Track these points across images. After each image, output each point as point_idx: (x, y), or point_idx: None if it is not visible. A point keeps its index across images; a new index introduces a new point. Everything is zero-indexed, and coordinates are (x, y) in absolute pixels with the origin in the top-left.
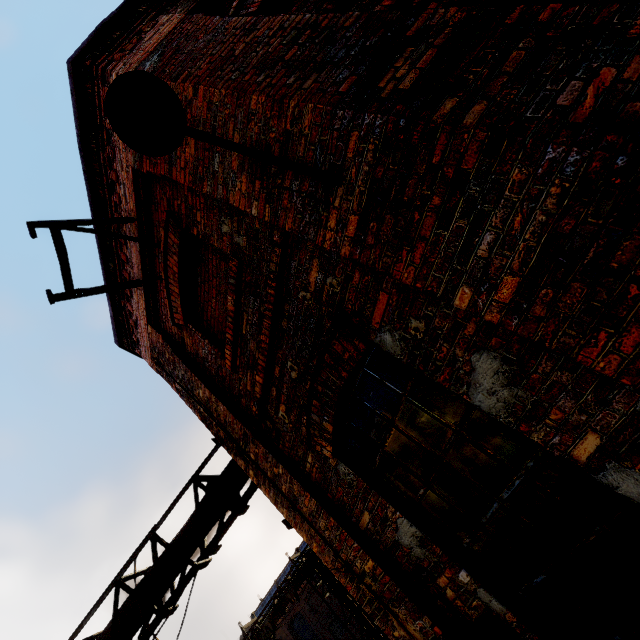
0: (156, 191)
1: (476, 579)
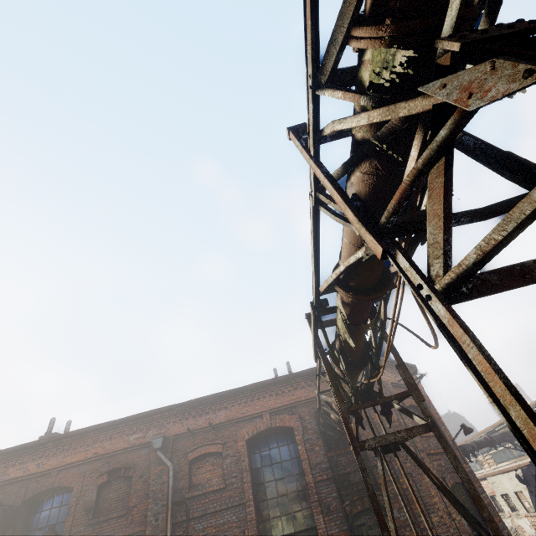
0: None
1: None
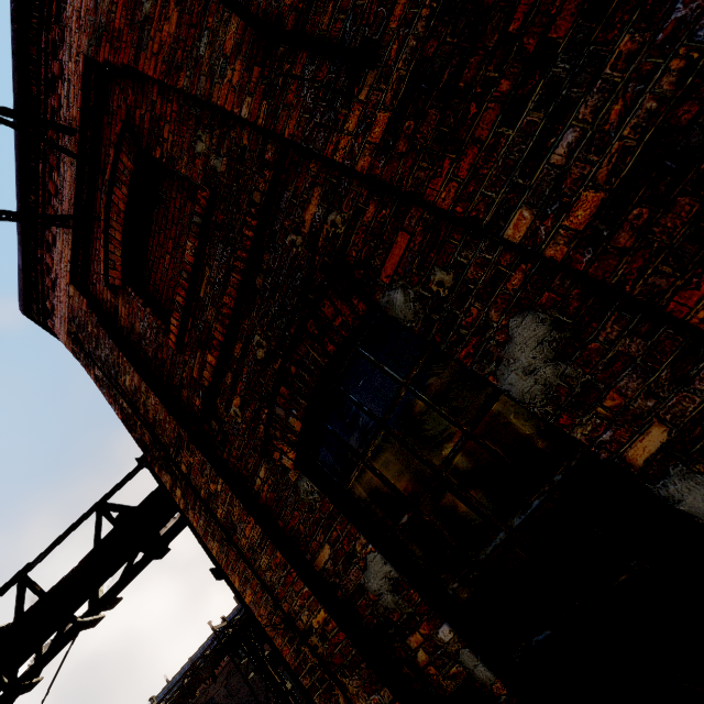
0: (113, 96)
1: (461, 636)
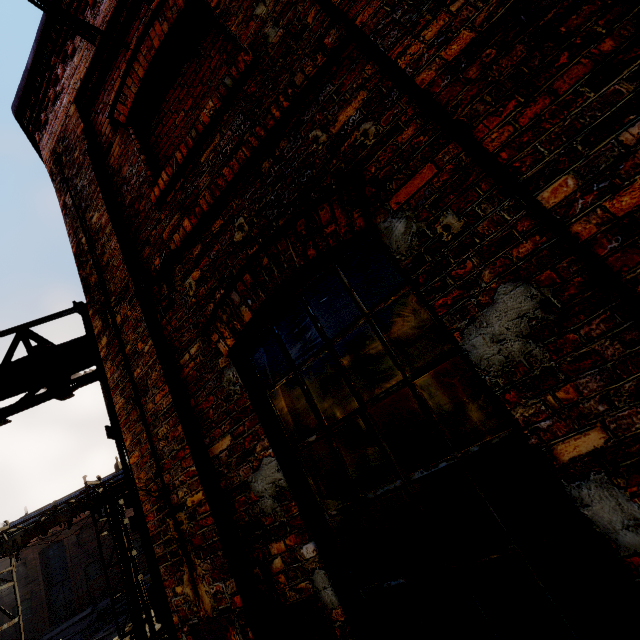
0: None
1: (322, 558)
